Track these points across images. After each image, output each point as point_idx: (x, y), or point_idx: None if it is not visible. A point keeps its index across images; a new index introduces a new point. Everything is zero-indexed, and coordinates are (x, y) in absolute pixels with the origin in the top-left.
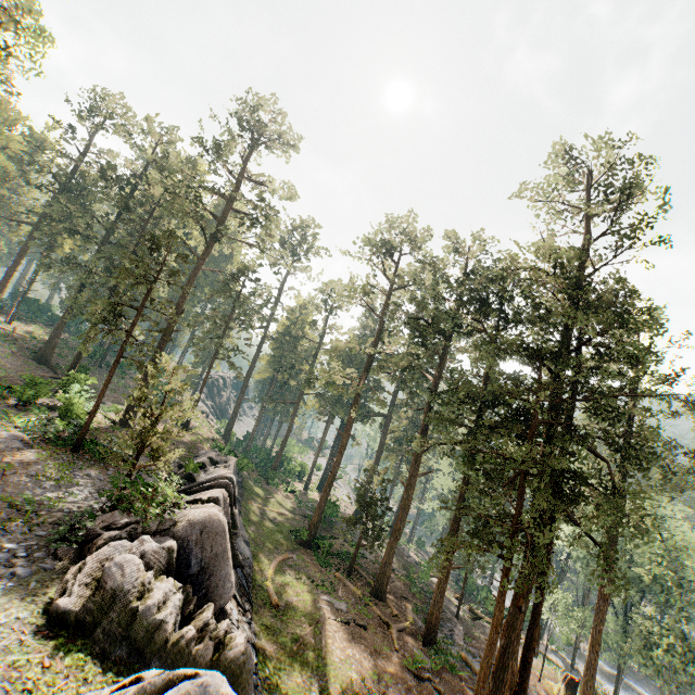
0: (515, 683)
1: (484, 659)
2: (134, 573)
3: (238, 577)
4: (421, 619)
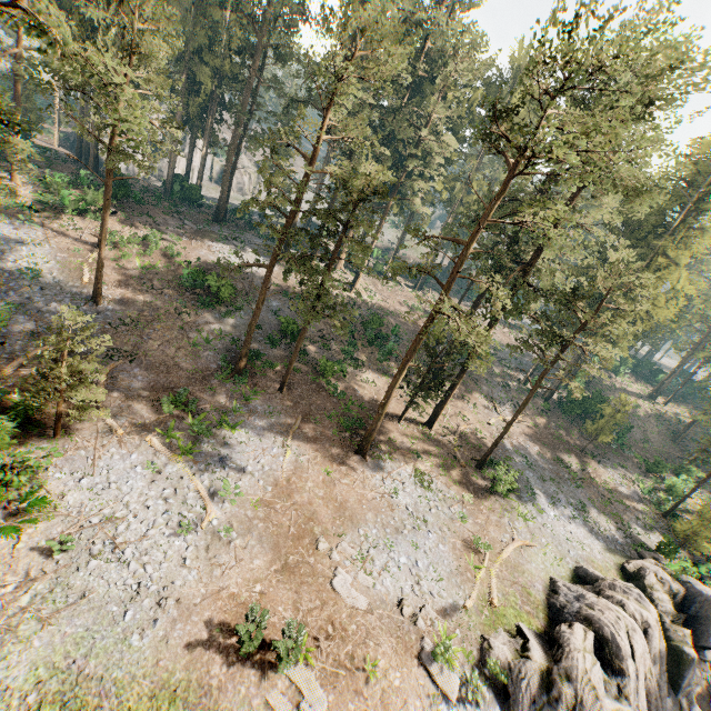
0: None
1: None
2: (652, 578)
3: None
4: None
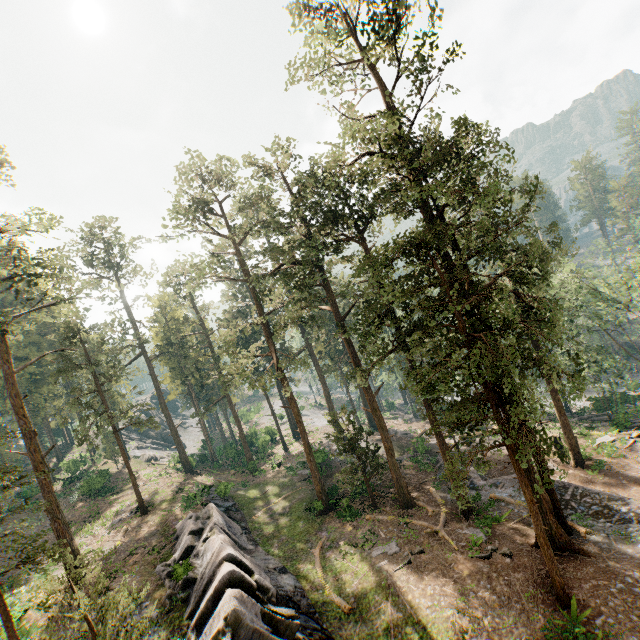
0: (552, 507)
1: (537, 529)
2: None
3: (303, 628)
4: (446, 490)
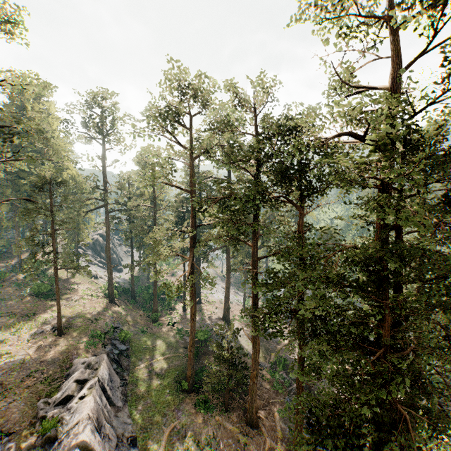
0: None
1: None
2: None
3: None
4: (287, 421)
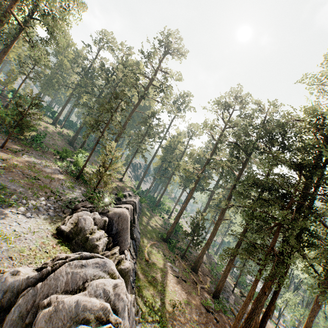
0: (256, 327)
1: (241, 309)
2: (89, 224)
3: (133, 244)
4: (214, 287)
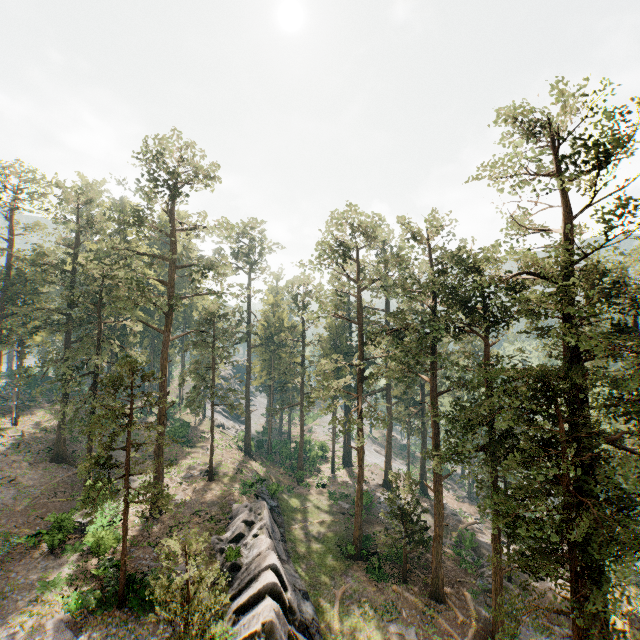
0: None
1: None
2: None
3: None
4: (482, 603)
